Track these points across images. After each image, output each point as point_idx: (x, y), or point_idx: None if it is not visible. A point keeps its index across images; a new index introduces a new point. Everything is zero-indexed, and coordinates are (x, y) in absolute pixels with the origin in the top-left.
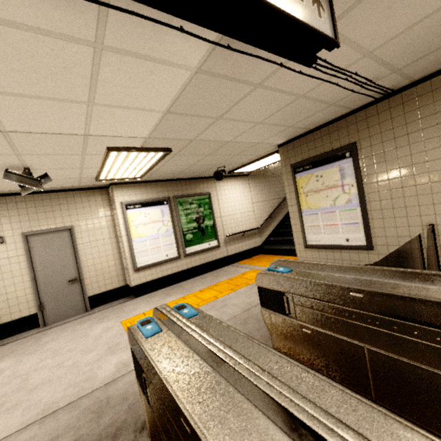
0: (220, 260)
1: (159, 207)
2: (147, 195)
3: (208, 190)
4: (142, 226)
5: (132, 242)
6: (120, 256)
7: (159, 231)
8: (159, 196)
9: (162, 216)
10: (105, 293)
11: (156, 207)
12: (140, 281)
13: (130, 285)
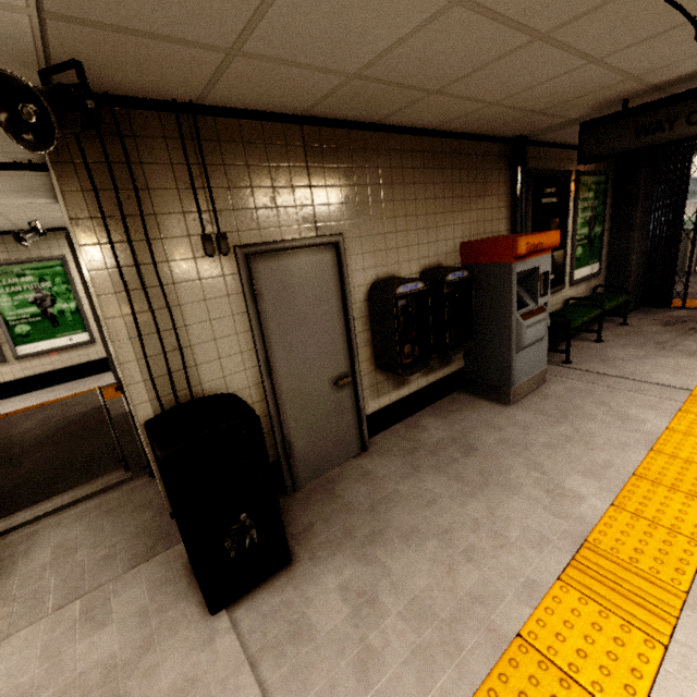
0: (101, 362)
1: None
2: None
3: (61, 251)
4: None
5: None
6: None
7: None
8: None
9: None
10: None
11: None
12: None
13: None
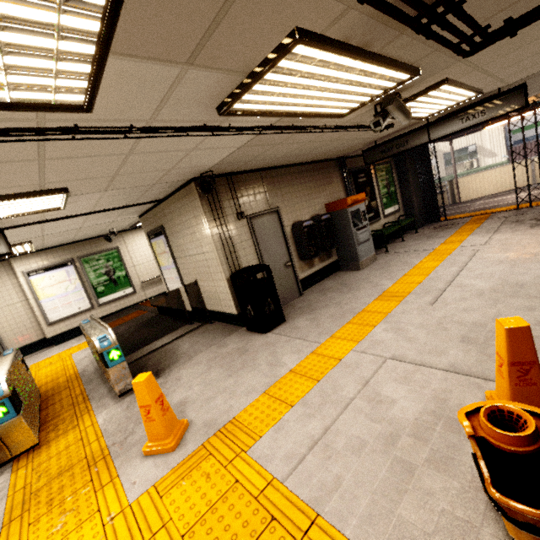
0: (139, 304)
1: (63, 268)
2: (49, 260)
3: (116, 245)
4: (48, 288)
5: (41, 302)
6: (35, 315)
7: (67, 289)
8: (62, 259)
9: (68, 276)
10: (26, 346)
11: (60, 269)
12: (55, 333)
13: (46, 337)
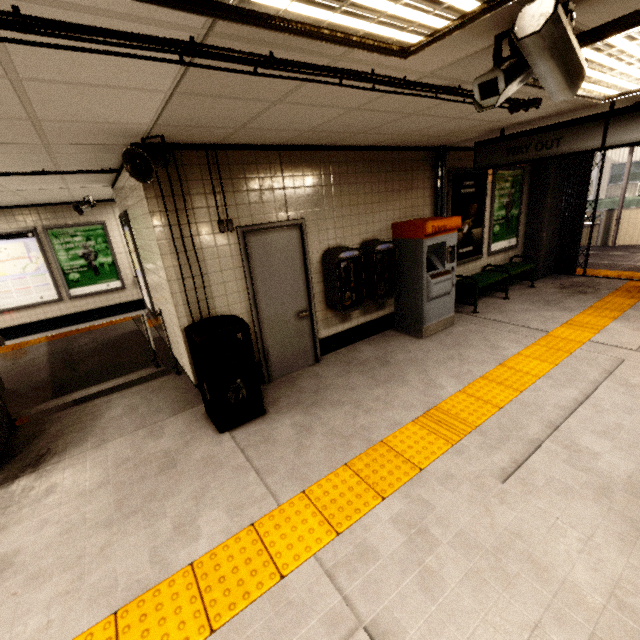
0: (129, 304)
1: (21, 240)
2: (0, 225)
3: (102, 218)
4: None
5: None
6: None
7: (25, 269)
8: (20, 226)
9: (27, 251)
10: None
11: (16, 240)
12: (6, 324)
13: None
